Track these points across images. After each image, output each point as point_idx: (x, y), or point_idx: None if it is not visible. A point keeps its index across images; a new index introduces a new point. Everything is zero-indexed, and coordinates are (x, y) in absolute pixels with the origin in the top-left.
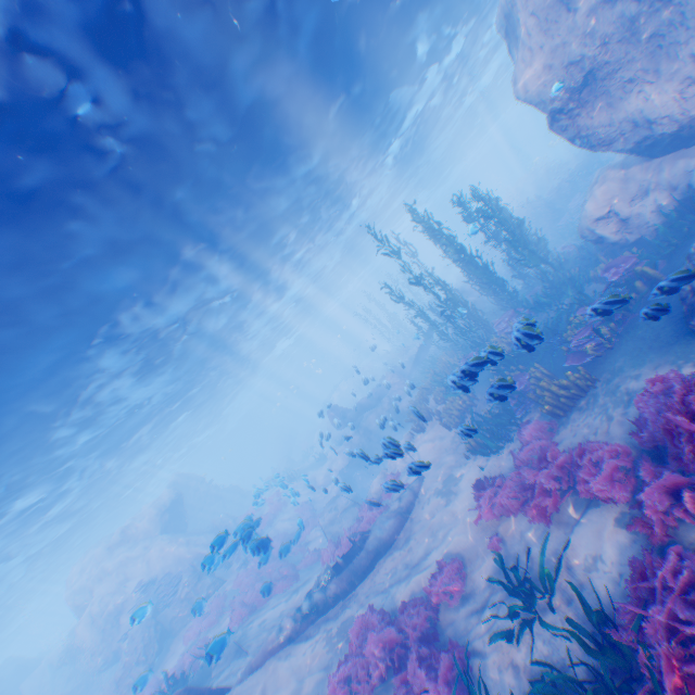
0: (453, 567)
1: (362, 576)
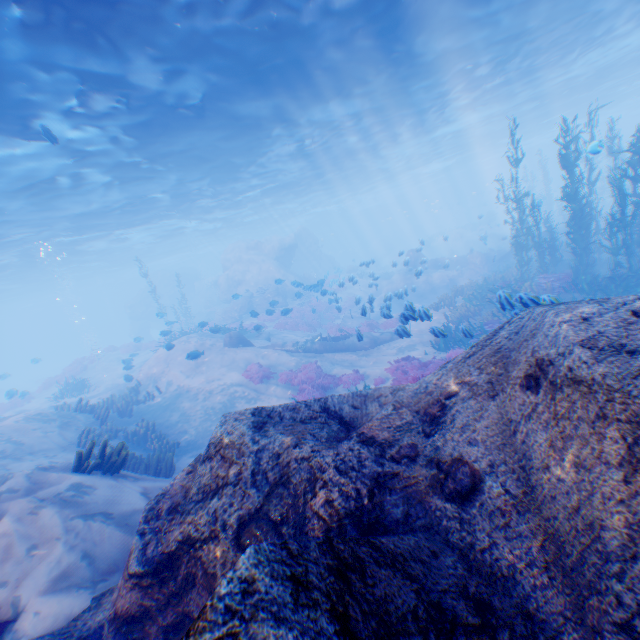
0: (356, 376)
1: (332, 352)
